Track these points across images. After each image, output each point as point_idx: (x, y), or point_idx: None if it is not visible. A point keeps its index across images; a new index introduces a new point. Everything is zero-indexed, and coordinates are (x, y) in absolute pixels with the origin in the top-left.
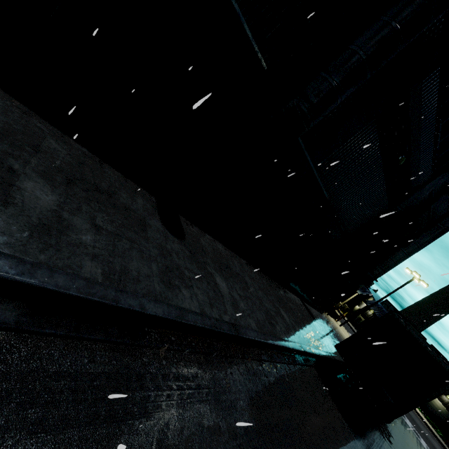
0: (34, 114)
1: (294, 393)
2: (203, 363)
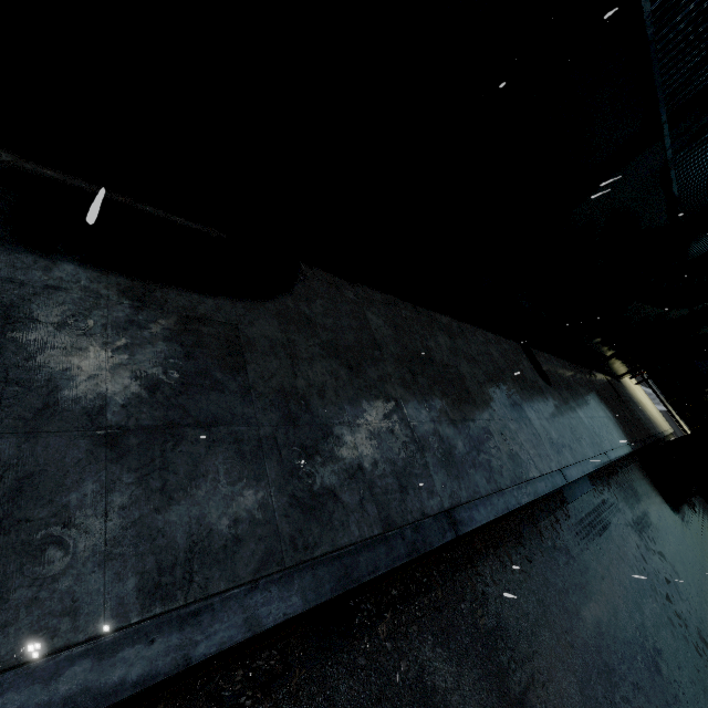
0: (471, 327)
1: (637, 491)
2: (604, 488)
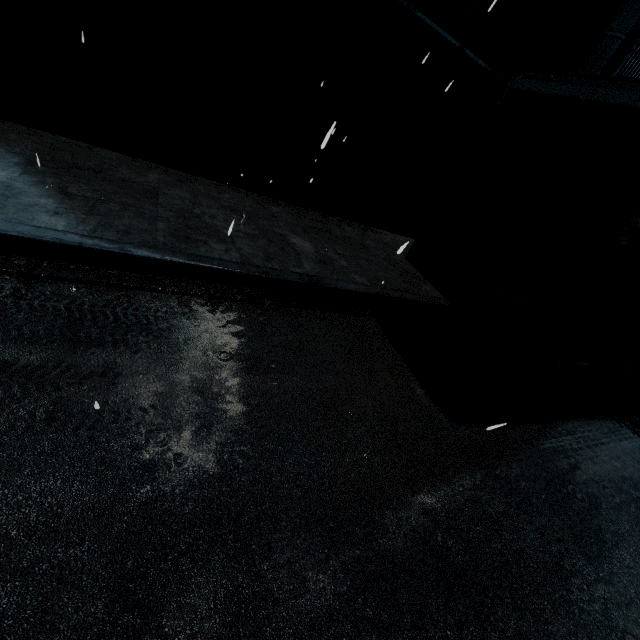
0: None
1: (164, 334)
2: None
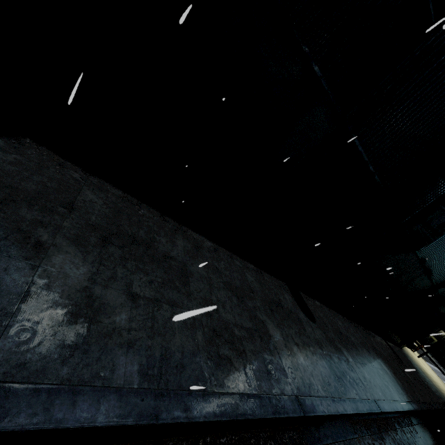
0: (231, 253)
1: None
2: (375, 443)
